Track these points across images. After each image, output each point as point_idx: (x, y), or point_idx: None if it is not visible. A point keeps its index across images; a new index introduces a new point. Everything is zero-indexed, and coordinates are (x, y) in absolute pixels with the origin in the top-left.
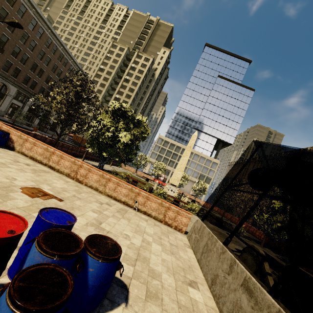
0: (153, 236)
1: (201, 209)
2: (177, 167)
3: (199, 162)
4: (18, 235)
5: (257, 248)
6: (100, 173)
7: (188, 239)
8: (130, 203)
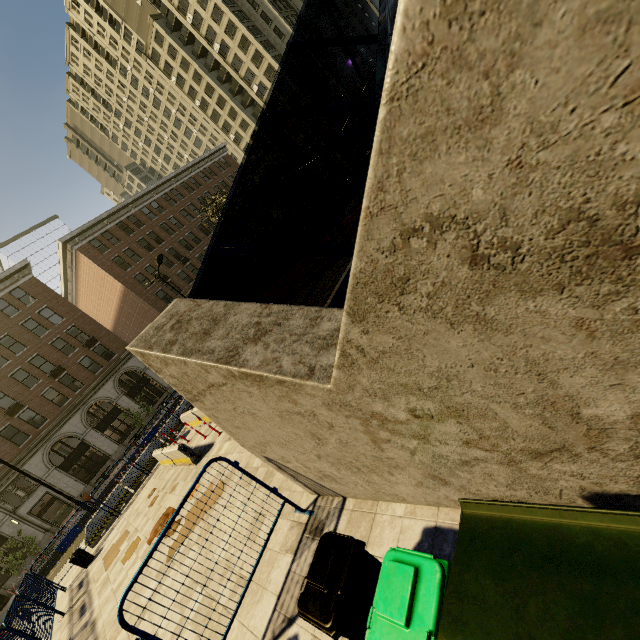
0: None
1: None
2: None
3: None
4: None
5: None
6: None
7: None
8: None
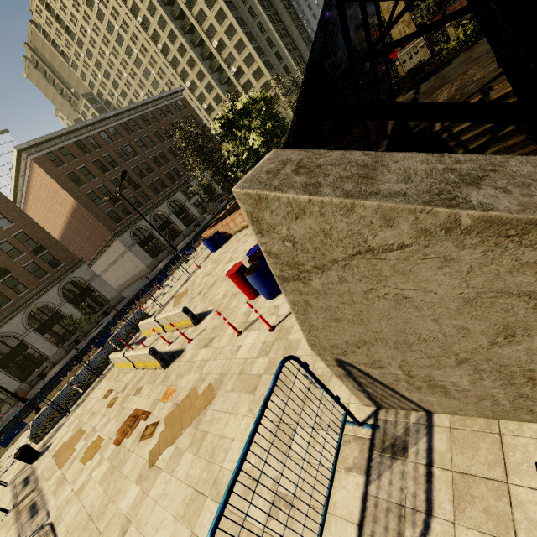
0: None
1: None
2: (384, 10)
3: None
4: (241, 266)
5: None
6: None
7: None
8: None
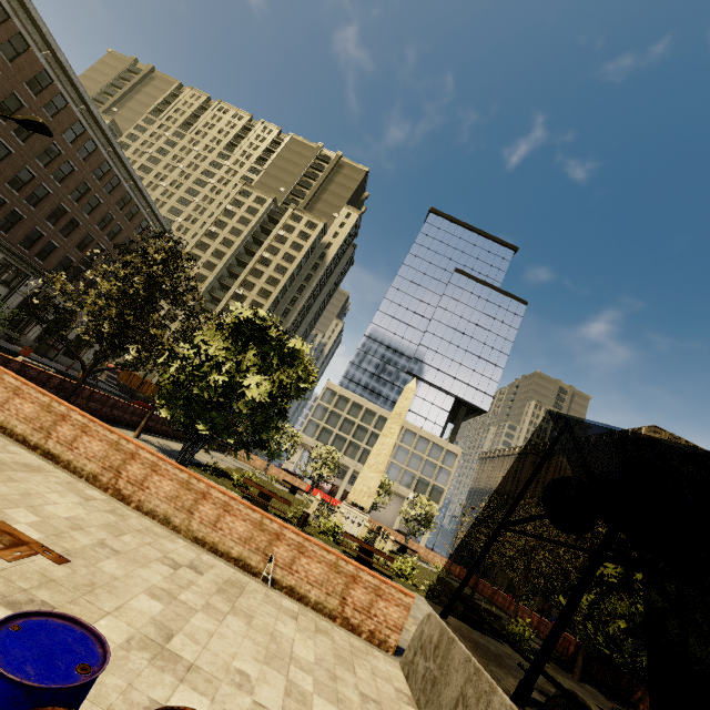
0: (314, 671)
1: (424, 572)
2: (369, 463)
3: (417, 449)
4: None
5: (584, 699)
6: (182, 476)
7: (404, 673)
8: (253, 563)
